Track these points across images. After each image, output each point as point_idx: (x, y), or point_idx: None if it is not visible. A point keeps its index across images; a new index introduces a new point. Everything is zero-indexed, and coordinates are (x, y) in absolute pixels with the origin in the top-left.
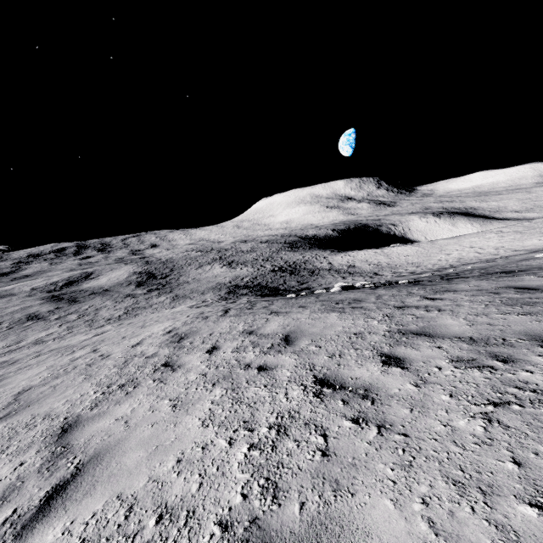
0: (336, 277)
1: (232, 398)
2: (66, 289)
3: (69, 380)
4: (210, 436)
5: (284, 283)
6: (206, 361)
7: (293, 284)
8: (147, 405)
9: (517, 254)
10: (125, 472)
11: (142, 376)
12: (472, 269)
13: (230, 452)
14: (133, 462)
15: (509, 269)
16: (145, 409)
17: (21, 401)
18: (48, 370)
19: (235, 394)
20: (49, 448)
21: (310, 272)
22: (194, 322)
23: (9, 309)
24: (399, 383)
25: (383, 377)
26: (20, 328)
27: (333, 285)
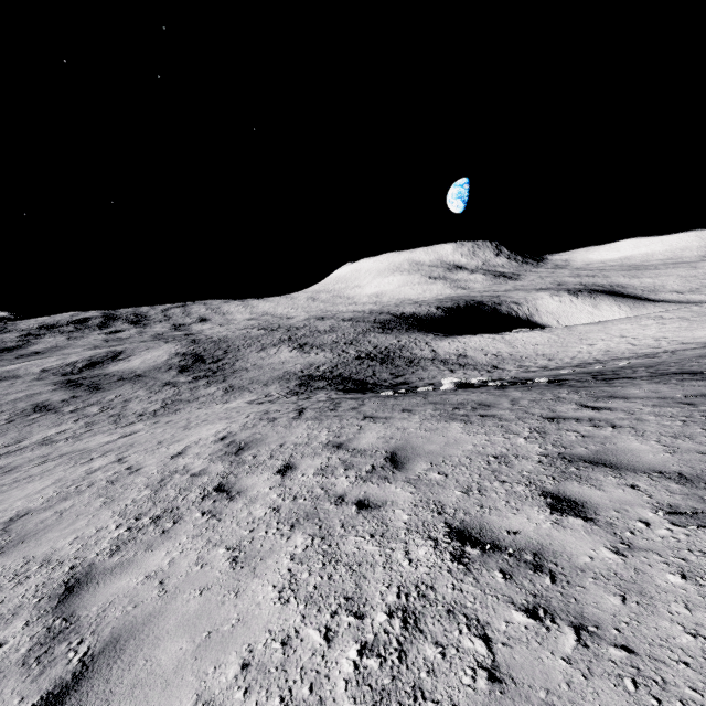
0: (442, 370)
1: (323, 553)
2: (87, 372)
3: (83, 504)
4: (294, 621)
5: (373, 375)
6: (278, 487)
7: (385, 377)
8: (193, 554)
9: (687, 348)
10: (159, 679)
11: (186, 504)
12: (631, 366)
13: (329, 657)
14: (172, 661)
15: (690, 369)
16: (190, 561)
17: (12, 534)
18: (55, 485)
19: (326, 547)
20: (44, 619)
21: (407, 362)
22: (257, 426)
23: (11, 395)
24: (587, 547)
25: (557, 534)
26: (24, 422)
27: (438, 380)
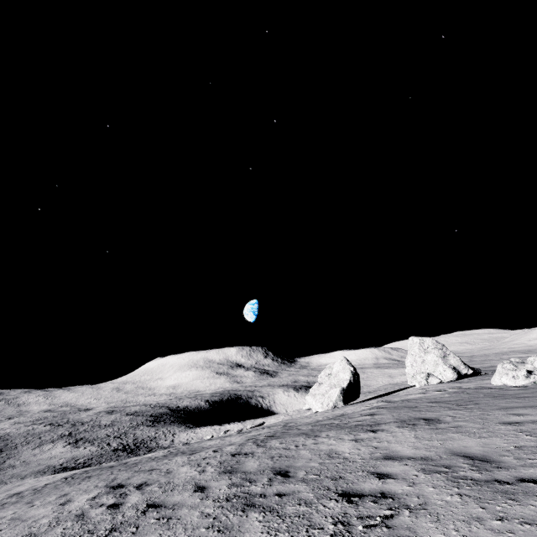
0: None
1: None
2: None
3: None
4: None
5: None
6: None
7: None
8: None
9: None
10: None
11: None
12: None
13: None
14: None
15: None
16: None
17: None
18: None
19: None
20: None
21: (147, 451)
22: None
23: None
24: (35, 483)
25: (34, 483)
26: None
27: None
